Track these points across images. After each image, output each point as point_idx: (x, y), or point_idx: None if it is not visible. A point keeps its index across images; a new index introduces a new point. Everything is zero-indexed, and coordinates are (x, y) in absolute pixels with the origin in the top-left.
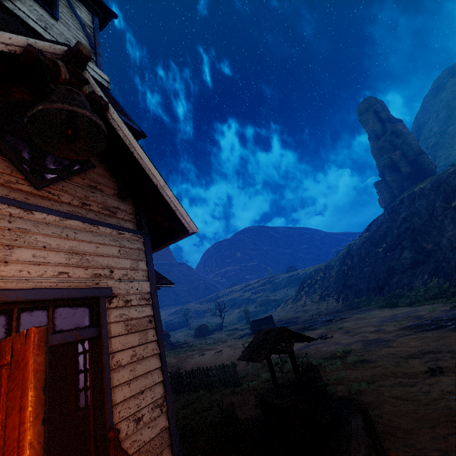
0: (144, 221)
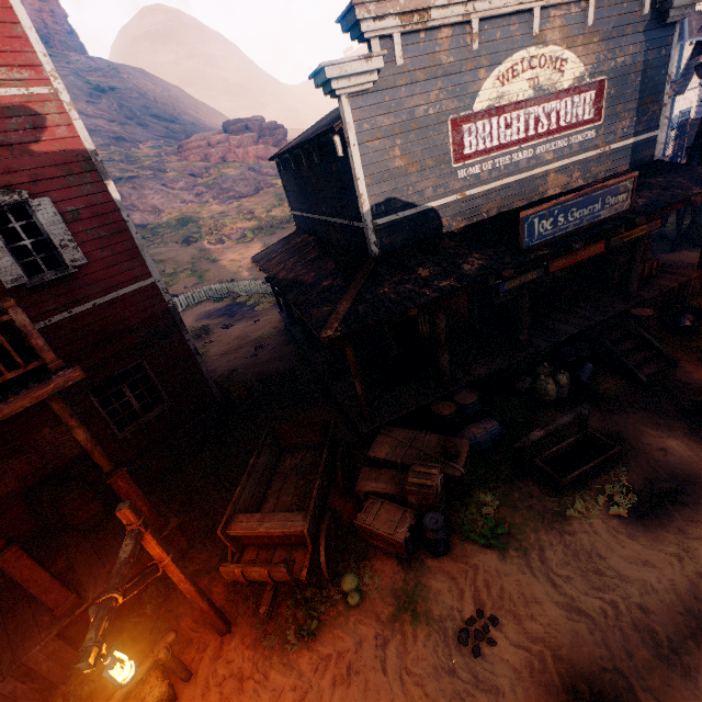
0: (701, 82)
